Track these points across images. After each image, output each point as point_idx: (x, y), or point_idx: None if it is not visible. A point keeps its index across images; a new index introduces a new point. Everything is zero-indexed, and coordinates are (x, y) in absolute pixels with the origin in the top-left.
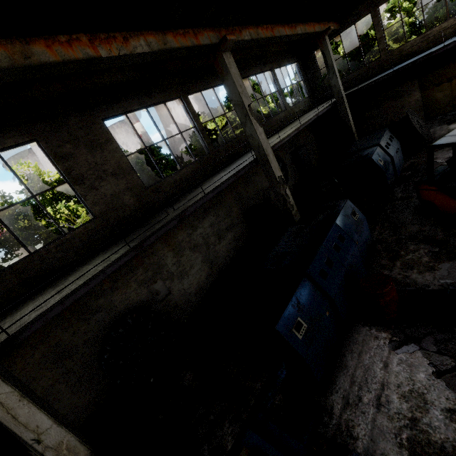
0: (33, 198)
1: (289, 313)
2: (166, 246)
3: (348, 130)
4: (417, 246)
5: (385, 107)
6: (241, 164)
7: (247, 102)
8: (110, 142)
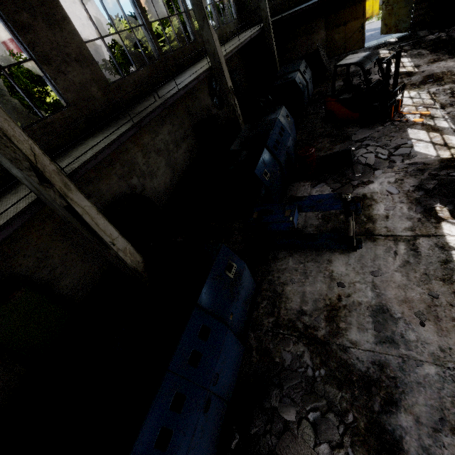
0: (2, 70)
1: (260, 166)
2: (135, 146)
3: (272, 58)
4: (323, 140)
5: (299, 41)
6: (197, 71)
7: (205, 4)
8: (67, 21)
